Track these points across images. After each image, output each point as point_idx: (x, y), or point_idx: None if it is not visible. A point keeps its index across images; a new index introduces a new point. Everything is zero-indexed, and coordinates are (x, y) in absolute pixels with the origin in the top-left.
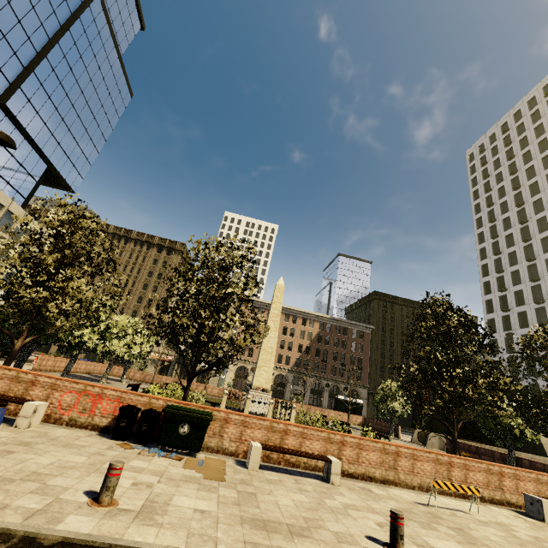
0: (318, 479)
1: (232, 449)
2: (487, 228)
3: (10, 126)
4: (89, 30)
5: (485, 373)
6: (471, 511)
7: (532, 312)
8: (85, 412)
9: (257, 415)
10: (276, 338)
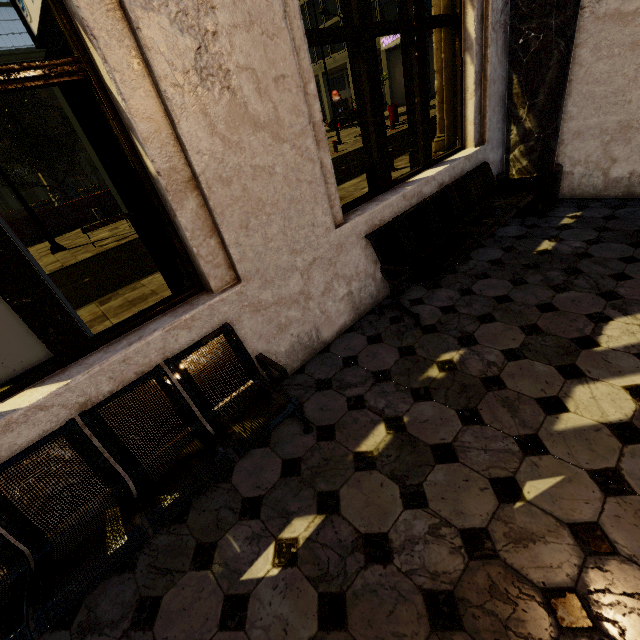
0: None
1: None
2: None
3: None
4: None
5: None
6: None
7: None
8: None
9: None
10: None
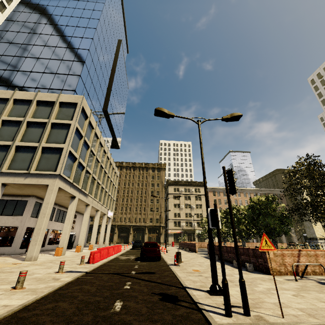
0: None
1: None
2: None
3: (105, 121)
4: (120, 61)
5: None
6: None
7: None
8: None
9: None
10: None
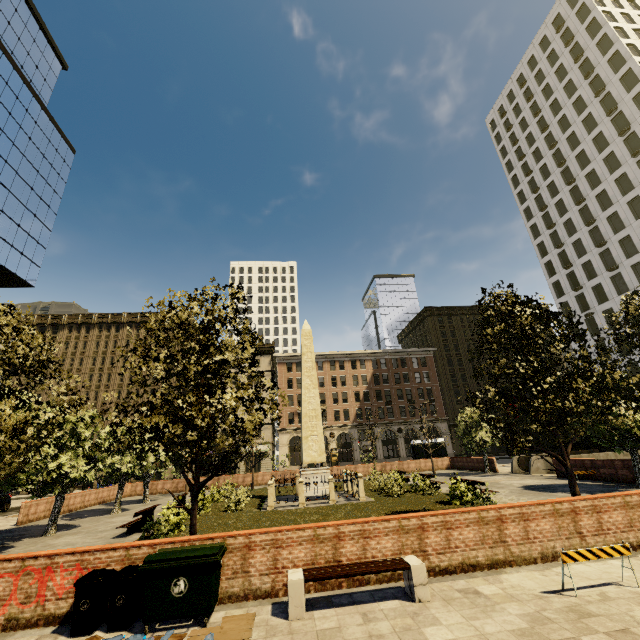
0: (399, 596)
1: (266, 586)
2: (532, 200)
3: None
4: None
5: (585, 373)
6: (624, 578)
7: (607, 283)
8: (29, 601)
9: (318, 498)
10: (317, 397)
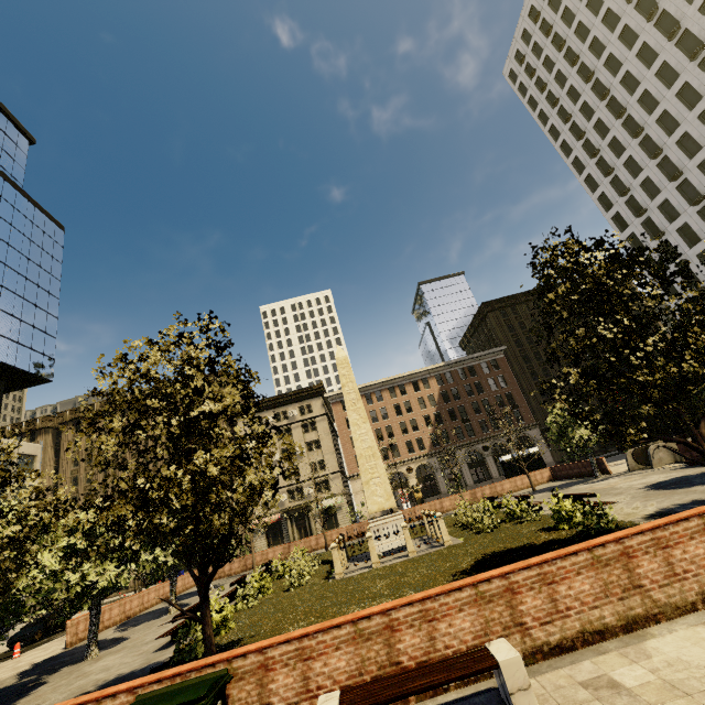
0: None
1: None
2: (579, 149)
3: None
4: None
5: (702, 320)
6: None
7: (695, 220)
8: None
9: (397, 551)
10: (370, 432)
